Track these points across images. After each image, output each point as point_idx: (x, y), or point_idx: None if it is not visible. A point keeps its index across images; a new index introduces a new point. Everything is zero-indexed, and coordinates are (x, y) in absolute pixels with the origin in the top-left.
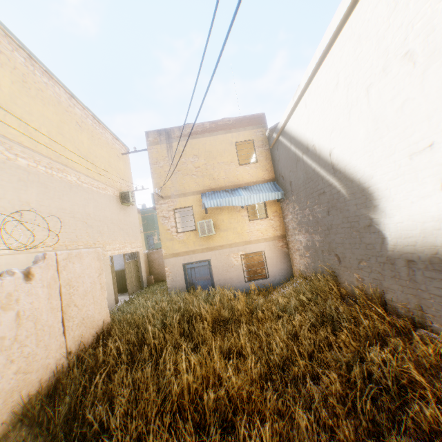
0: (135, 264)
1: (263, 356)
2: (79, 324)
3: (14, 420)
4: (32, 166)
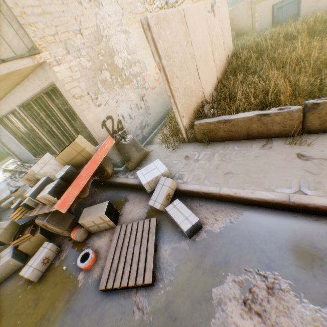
0: None
1: None
2: (226, 47)
3: (221, 77)
4: None
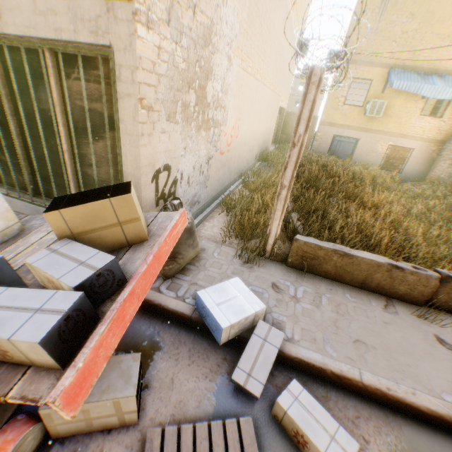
0: (278, 119)
1: (402, 210)
2: None
3: None
4: (289, 4)
